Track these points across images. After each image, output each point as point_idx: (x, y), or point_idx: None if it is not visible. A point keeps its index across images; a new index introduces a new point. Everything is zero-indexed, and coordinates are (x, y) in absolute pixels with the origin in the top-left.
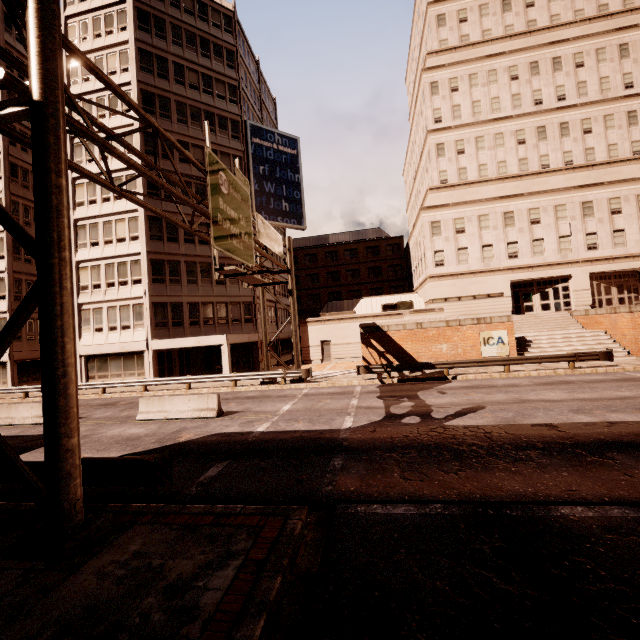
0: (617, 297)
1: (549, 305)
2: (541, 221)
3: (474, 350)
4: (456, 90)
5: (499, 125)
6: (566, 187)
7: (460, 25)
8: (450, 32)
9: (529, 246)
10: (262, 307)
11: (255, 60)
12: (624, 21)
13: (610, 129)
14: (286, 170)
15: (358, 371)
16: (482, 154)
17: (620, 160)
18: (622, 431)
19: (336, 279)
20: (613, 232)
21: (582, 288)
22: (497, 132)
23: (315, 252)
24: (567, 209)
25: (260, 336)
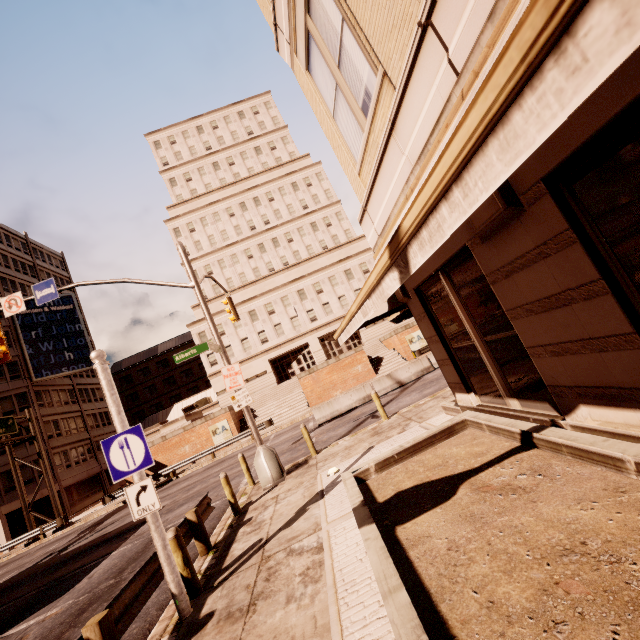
0: (346, 346)
1: (304, 367)
2: (275, 311)
3: (209, 442)
4: (194, 231)
5: (232, 249)
6: (283, 284)
7: (188, 183)
8: (182, 189)
9: (273, 331)
10: (15, 476)
11: (20, 237)
12: (291, 167)
13: (304, 236)
14: (64, 325)
15: (105, 501)
16: (226, 271)
17: (314, 256)
18: (131, 524)
19: (173, 383)
20: (323, 305)
21: (317, 350)
22: (232, 254)
23: (147, 365)
24: (289, 298)
25: (64, 483)
